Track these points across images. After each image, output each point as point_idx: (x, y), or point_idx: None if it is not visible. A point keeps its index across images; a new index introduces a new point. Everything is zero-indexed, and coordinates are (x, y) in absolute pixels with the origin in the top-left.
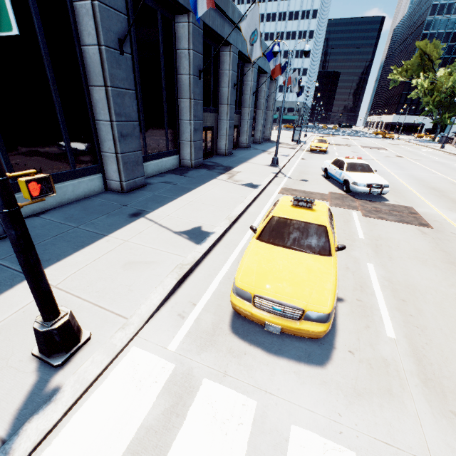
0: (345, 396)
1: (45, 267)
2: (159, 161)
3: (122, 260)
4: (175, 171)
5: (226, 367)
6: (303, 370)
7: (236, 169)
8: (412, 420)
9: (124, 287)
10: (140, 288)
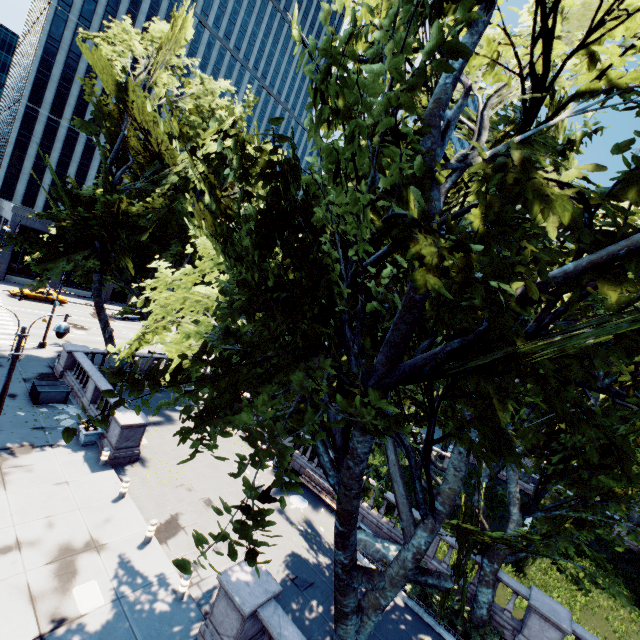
0: (6, 297)
1: (1, 284)
2: (77, 290)
3: (12, 288)
4: (83, 296)
5: (1, 293)
6: (7, 296)
7: (110, 305)
8: (8, 299)
9: (5, 288)
10: (7, 289)
